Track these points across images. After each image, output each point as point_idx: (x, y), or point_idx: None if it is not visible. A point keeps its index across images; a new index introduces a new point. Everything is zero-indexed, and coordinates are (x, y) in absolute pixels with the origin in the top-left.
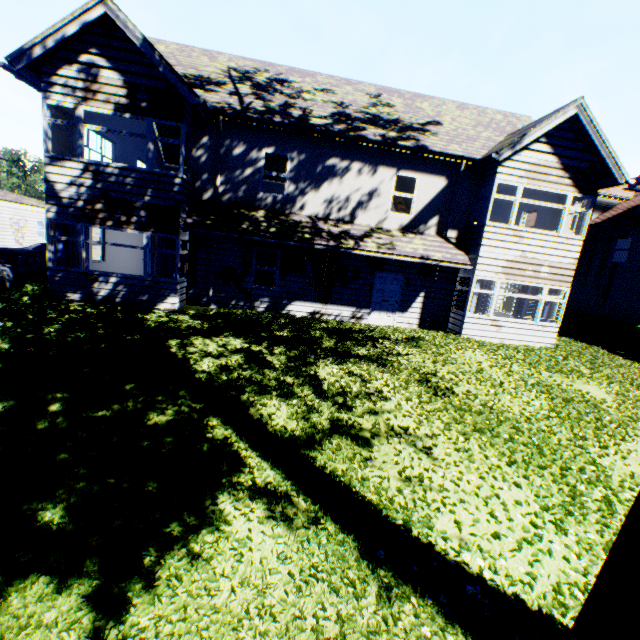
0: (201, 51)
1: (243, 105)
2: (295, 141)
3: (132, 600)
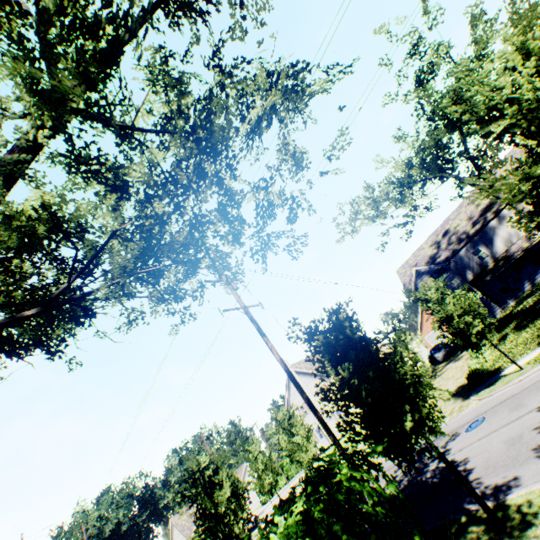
0: (416, 251)
1: (450, 251)
2: (472, 242)
3: None
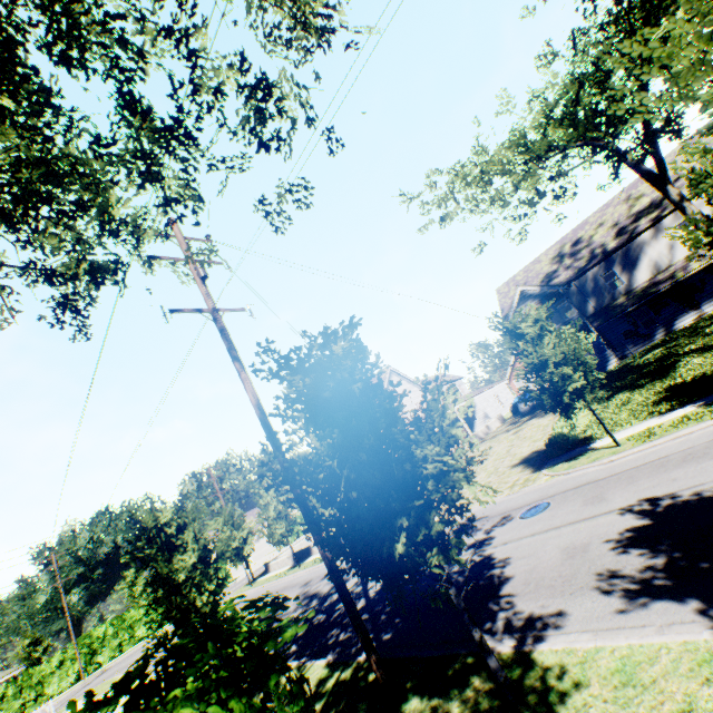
0: (530, 264)
1: (574, 270)
2: (609, 262)
3: (669, 376)
